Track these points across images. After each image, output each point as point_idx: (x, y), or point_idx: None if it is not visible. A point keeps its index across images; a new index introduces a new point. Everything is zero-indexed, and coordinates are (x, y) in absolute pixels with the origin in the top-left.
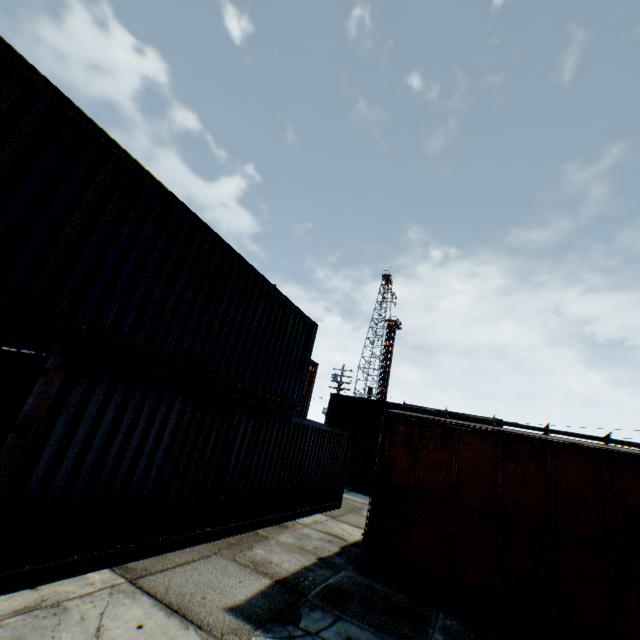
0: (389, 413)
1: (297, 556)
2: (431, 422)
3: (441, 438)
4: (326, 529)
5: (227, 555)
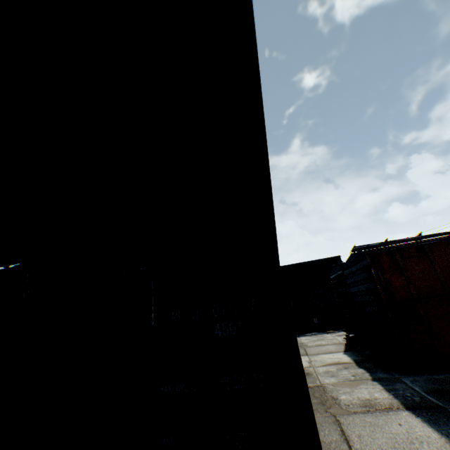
0: (370, 251)
1: (365, 386)
2: (405, 246)
3: (417, 255)
4: (325, 362)
5: (343, 412)
